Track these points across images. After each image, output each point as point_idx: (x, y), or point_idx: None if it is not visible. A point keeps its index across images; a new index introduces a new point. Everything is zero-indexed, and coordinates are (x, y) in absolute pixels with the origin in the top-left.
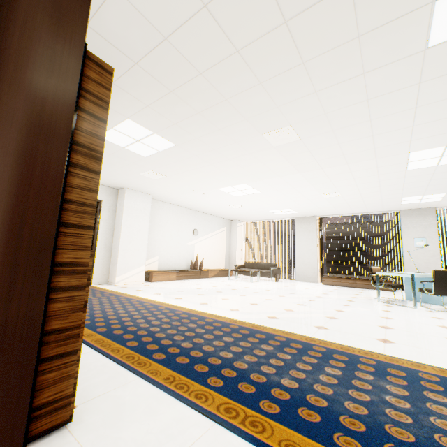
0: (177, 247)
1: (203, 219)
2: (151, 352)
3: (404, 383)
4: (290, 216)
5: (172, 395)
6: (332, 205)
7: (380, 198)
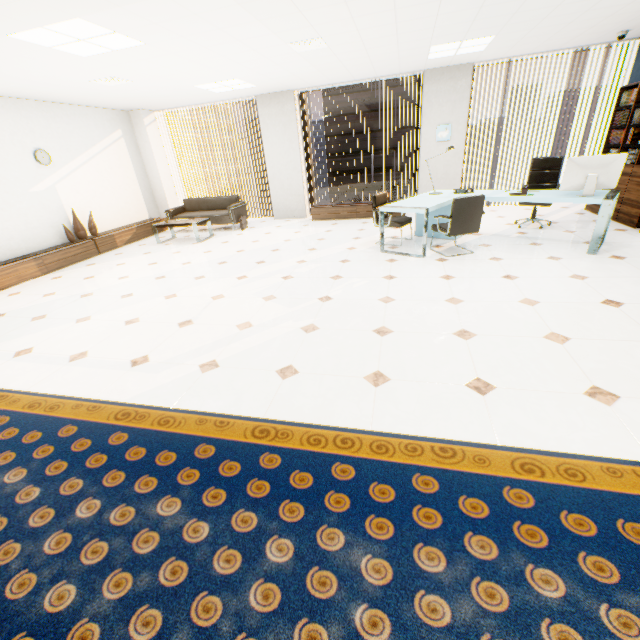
0: (7, 204)
1: (49, 120)
2: None
3: (390, 531)
4: (247, 95)
5: None
6: (315, 68)
7: (396, 48)
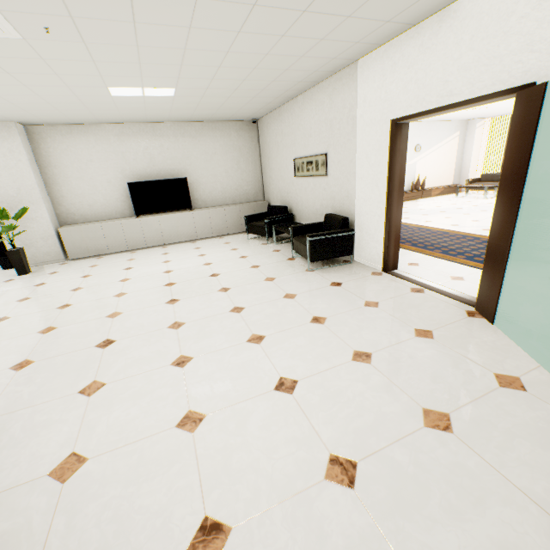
0: None
1: (427, 130)
2: (403, 243)
3: None
4: None
5: (419, 253)
6: None
7: None
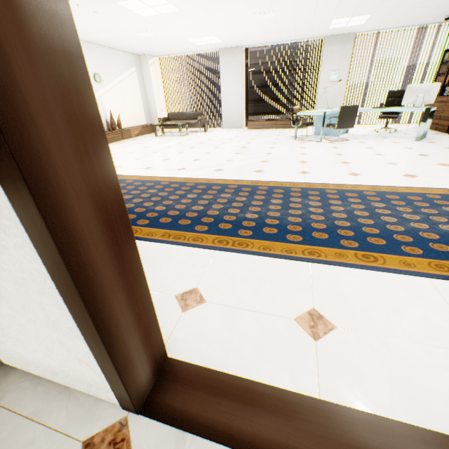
0: None
1: (102, 57)
2: (134, 221)
3: (319, 198)
4: (214, 48)
5: (176, 244)
6: (262, 31)
7: (312, 20)
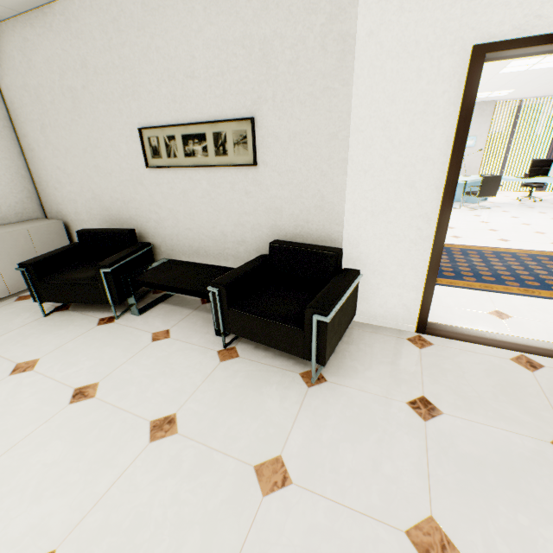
0: None
1: None
2: None
3: (478, 256)
4: None
5: None
6: None
7: None
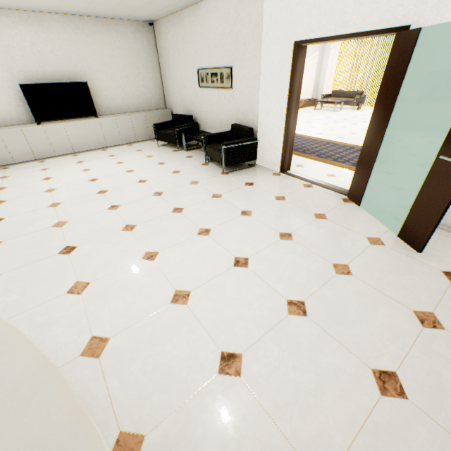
0: None
1: None
2: None
3: None
4: None
5: (301, 157)
6: None
7: None
